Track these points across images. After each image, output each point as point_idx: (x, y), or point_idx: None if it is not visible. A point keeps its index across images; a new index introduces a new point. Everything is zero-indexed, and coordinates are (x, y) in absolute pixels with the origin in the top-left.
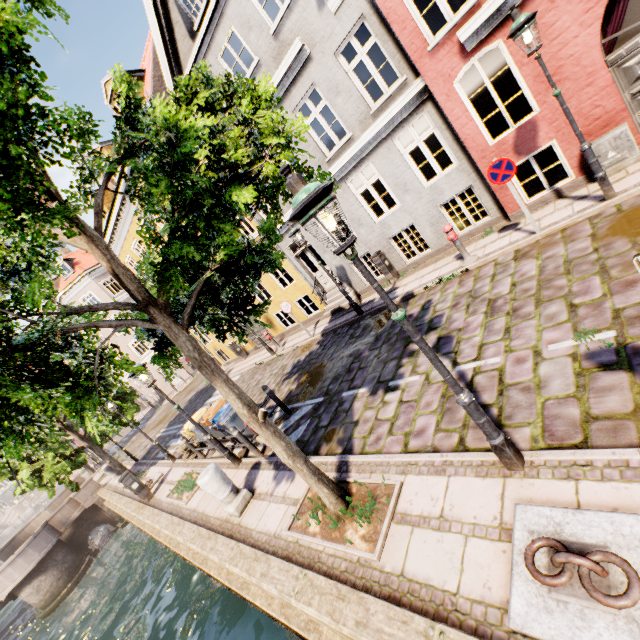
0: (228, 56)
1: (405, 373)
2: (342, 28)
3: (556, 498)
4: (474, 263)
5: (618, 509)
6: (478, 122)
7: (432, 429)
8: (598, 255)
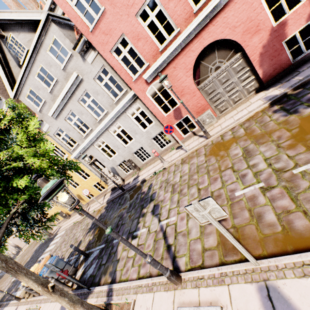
0: (44, 72)
1: (140, 227)
2: (95, 69)
3: (192, 300)
4: (167, 165)
5: (212, 302)
6: (158, 107)
7: None
8: (206, 164)
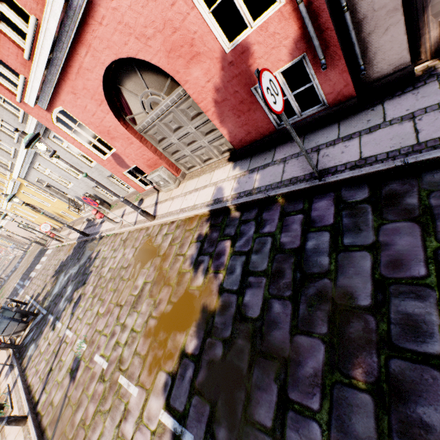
0: None
1: (62, 318)
2: None
3: None
4: (117, 231)
5: None
6: (87, 146)
7: (40, 373)
8: (124, 273)
